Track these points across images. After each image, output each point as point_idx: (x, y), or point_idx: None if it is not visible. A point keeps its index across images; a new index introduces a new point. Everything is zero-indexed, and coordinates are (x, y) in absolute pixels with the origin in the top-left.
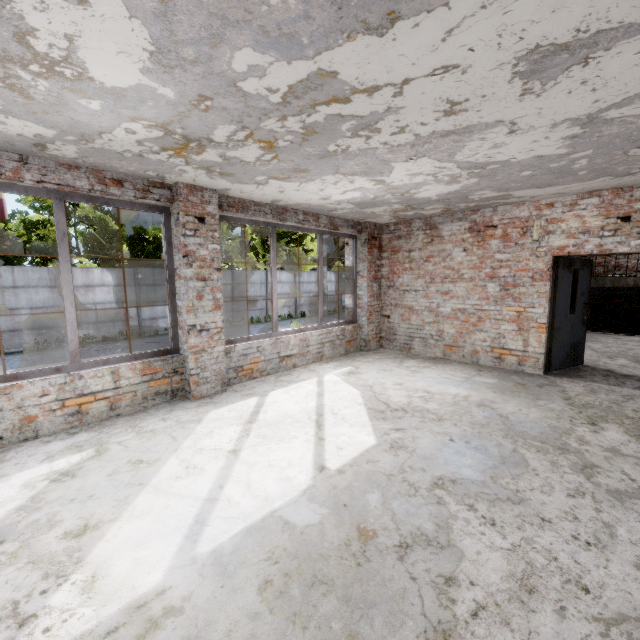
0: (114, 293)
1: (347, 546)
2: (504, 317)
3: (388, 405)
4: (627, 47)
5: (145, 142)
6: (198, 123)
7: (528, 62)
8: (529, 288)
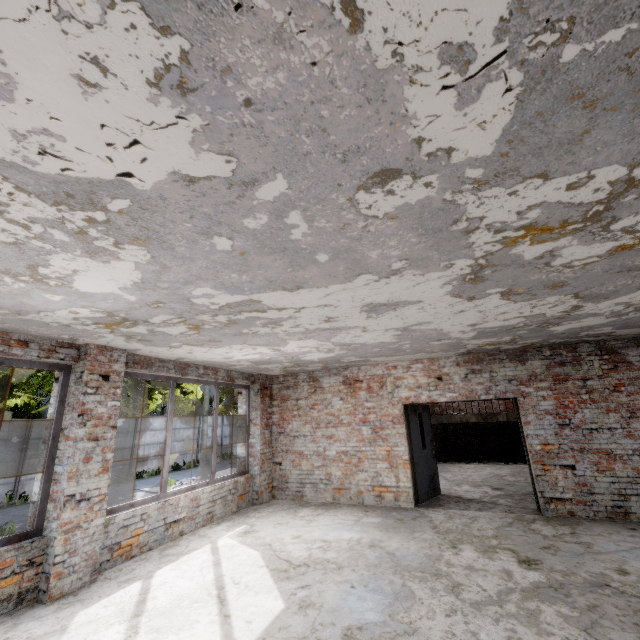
0: None
1: None
2: (378, 456)
3: (290, 562)
4: (412, 307)
5: (82, 318)
6: (143, 312)
7: (368, 307)
8: (392, 430)
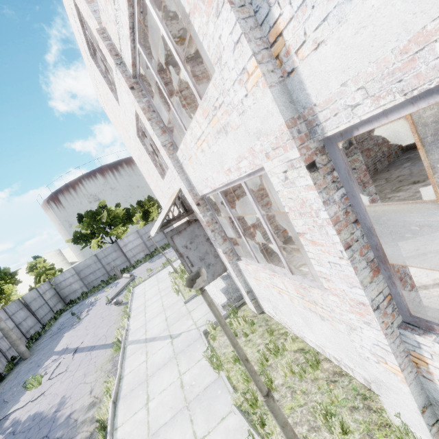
0: None
1: None
2: None
3: None
4: None
5: None
6: None
7: None
8: None
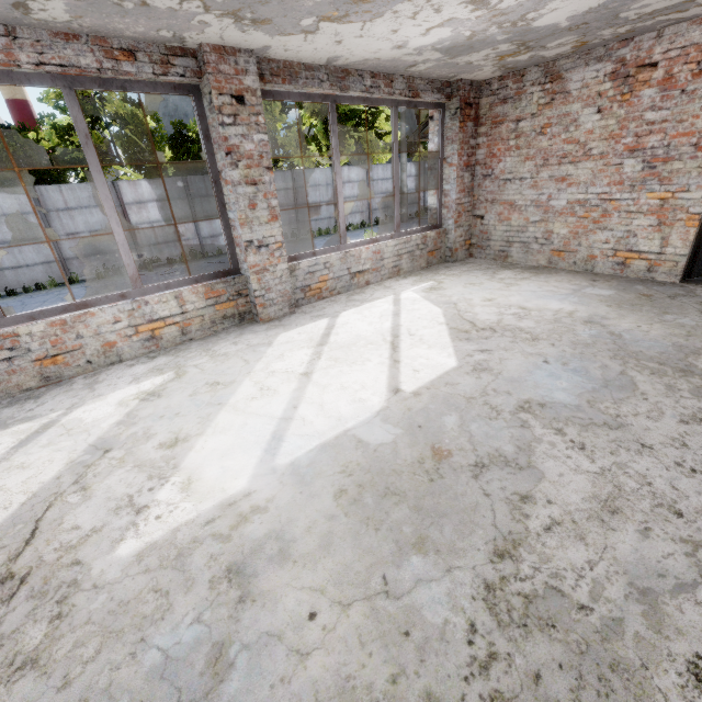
0: (168, 209)
1: (420, 464)
2: (640, 208)
3: (474, 324)
4: None
5: None
6: None
7: None
8: (687, 162)
